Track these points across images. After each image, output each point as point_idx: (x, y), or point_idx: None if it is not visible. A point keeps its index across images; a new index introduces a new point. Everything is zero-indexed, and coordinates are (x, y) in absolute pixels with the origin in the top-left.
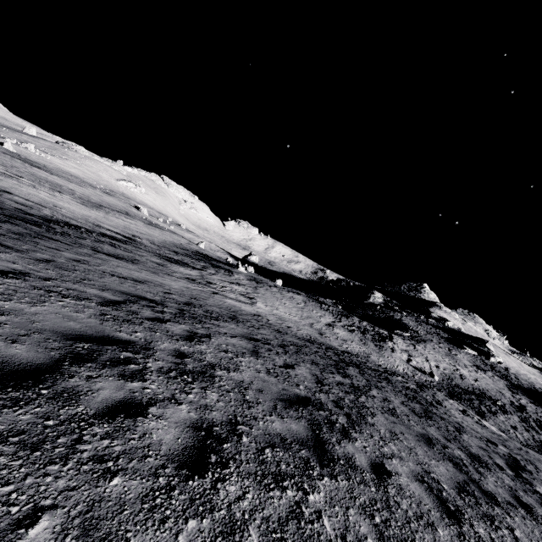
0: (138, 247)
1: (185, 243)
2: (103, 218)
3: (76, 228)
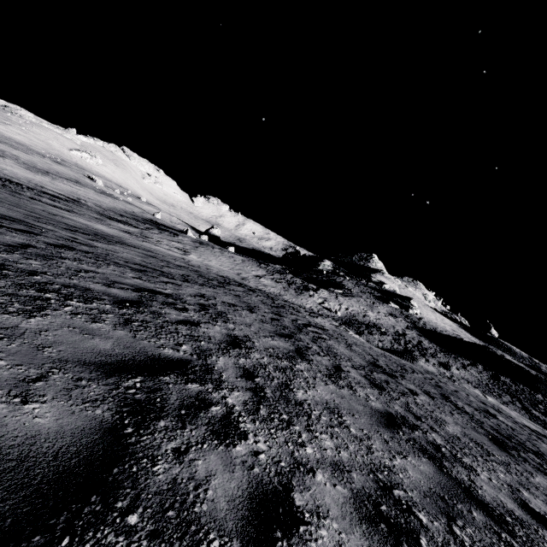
0: (80, 206)
1: (139, 212)
2: (49, 182)
3: (17, 184)
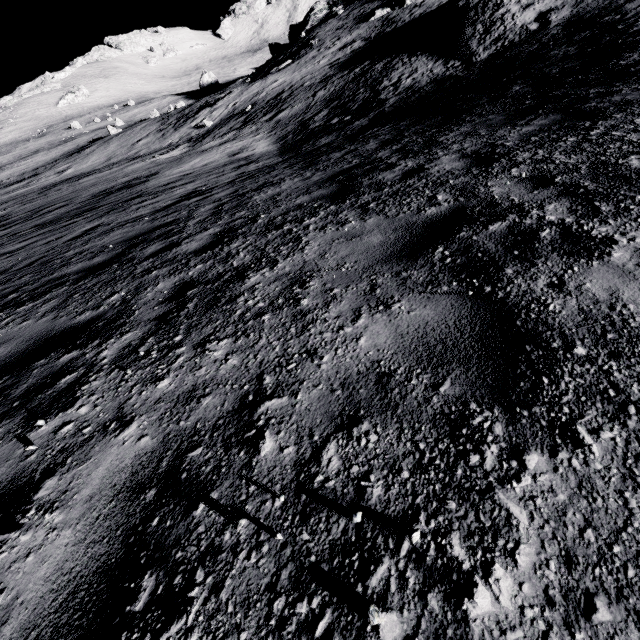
0: None
1: (88, 139)
2: None
3: None
